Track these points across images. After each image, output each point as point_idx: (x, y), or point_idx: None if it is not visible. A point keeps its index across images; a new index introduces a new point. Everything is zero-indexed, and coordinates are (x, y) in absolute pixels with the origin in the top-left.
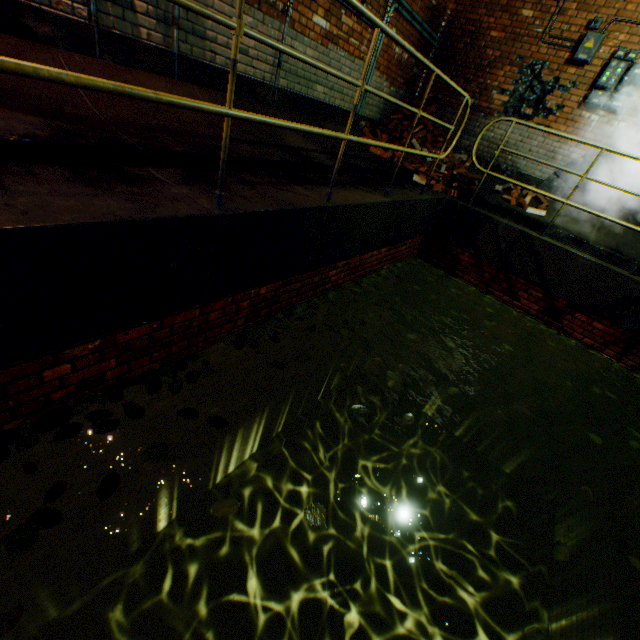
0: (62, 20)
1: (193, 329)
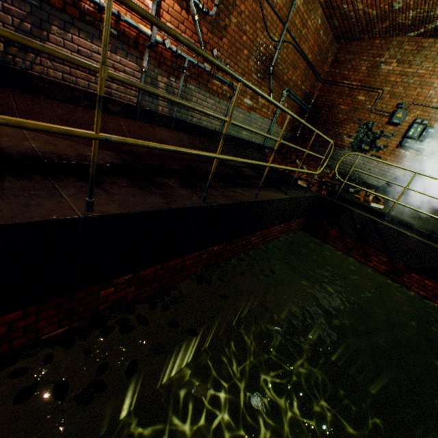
0: (125, 104)
1: (176, 270)
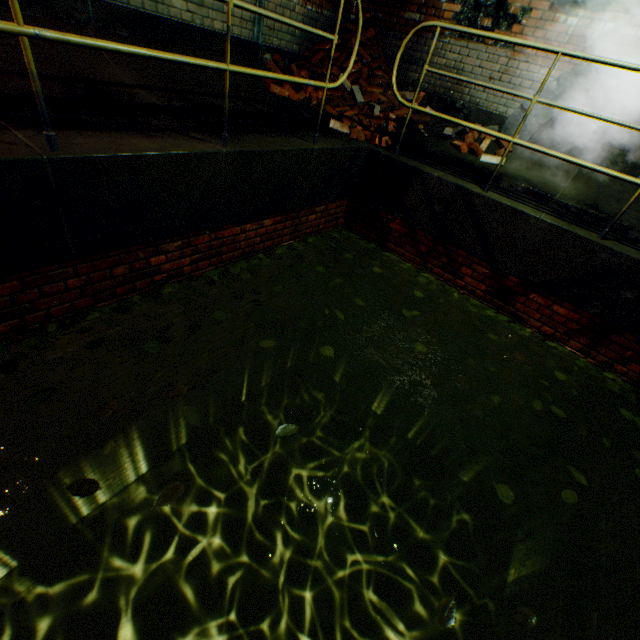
0: None
1: None
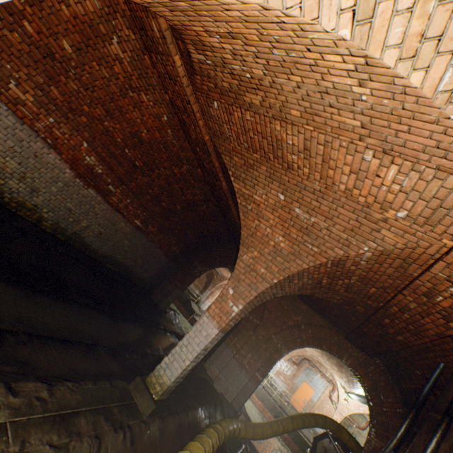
0: None
1: None
